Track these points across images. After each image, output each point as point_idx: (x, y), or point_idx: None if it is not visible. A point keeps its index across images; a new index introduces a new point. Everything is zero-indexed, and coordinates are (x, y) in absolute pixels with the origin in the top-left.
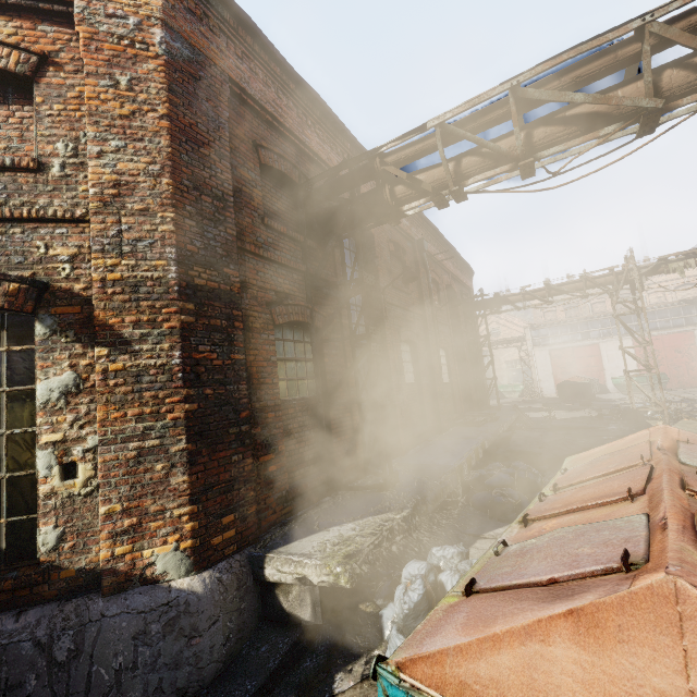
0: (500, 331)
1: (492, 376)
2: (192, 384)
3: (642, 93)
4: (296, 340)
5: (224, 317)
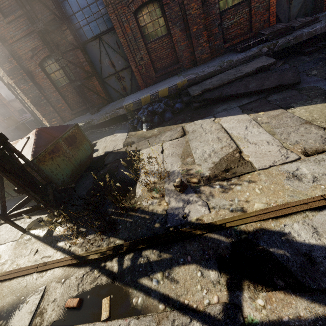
0: None
1: None
2: (26, 95)
3: None
4: (54, 62)
5: (20, 75)
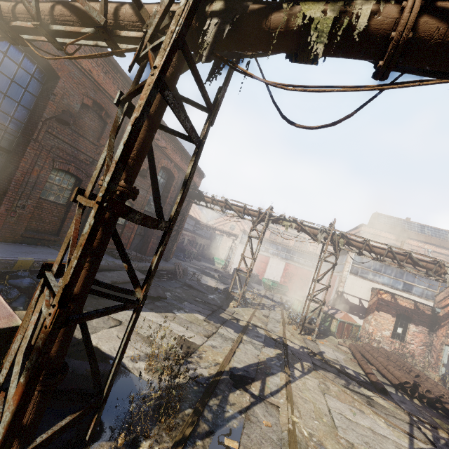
0: (235, 228)
1: (218, 251)
2: None
3: (110, 12)
4: None
5: None
